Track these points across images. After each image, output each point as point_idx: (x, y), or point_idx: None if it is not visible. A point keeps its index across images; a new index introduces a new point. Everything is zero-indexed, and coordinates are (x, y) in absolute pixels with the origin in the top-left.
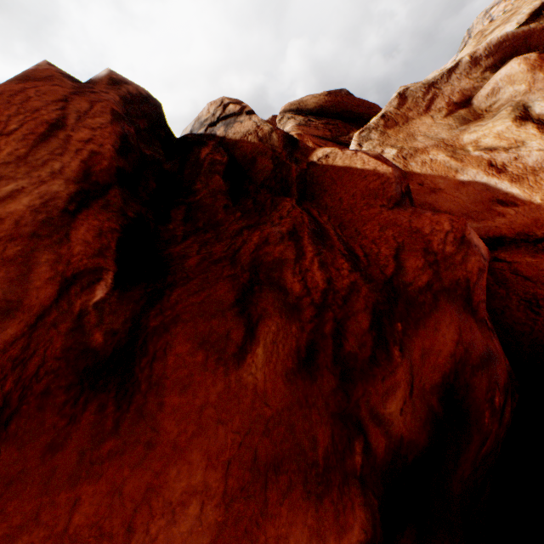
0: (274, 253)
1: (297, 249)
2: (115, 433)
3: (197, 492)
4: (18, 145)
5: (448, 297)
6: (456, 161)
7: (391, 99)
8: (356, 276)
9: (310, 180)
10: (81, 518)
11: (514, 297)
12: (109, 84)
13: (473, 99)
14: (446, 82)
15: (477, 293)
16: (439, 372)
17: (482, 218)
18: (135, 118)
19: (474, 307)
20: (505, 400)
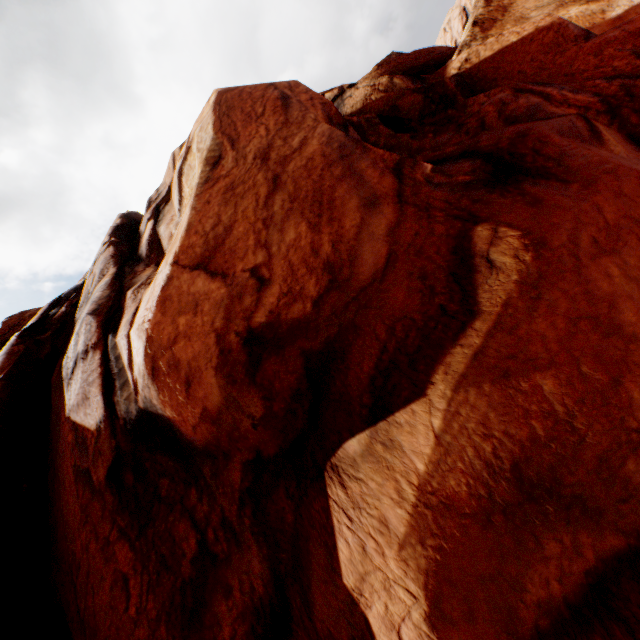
0: (521, 106)
1: (537, 96)
2: (567, 183)
3: None
4: (274, 118)
5: None
6: (597, 3)
7: (473, 4)
8: (618, 82)
9: (470, 82)
10: (610, 216)
11: None
12: None
13: None
14: None
15: None
16: None
17: None
18: None
19: None
20: None
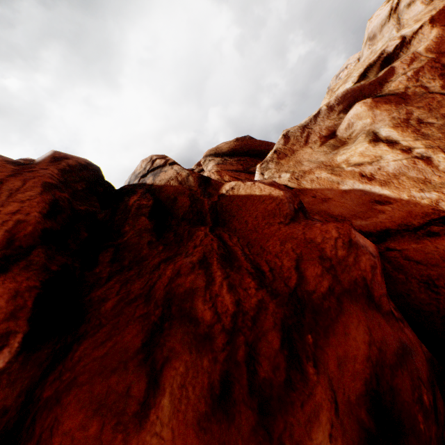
0: (186, 283)
1: (207, 276)
2: None
3: None
4: None
5: (350, 297)
6: (336, 176)
7: (279, 139)
8: (263, 293)
9: (220, 209)
10: None
11: (413, 280)
12: (51, 161)
13: (336, 132)
14: (315, 124)
15: (376, 288)
16: (360, 379)
17: (367, 216)
18: (73, 183)
19: (377, 302)
20: (434, 395)
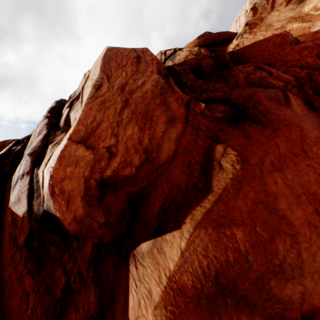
0: (257, 76)
1: (265, 72)
2: (266, 128)
3: (319, 139)
4: (131, 68)
5: None
6: (307, 23)
7: (247, 14)
8: (306, 71)
9: (237, 57)
10: (282, 150)
11: None
12: None
13: None
14: None
15: None
16: None
17: None
18: None
19: None
20: None
